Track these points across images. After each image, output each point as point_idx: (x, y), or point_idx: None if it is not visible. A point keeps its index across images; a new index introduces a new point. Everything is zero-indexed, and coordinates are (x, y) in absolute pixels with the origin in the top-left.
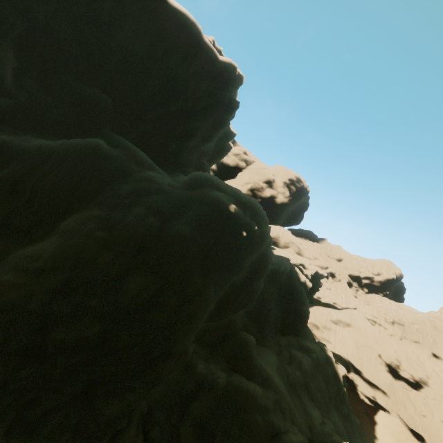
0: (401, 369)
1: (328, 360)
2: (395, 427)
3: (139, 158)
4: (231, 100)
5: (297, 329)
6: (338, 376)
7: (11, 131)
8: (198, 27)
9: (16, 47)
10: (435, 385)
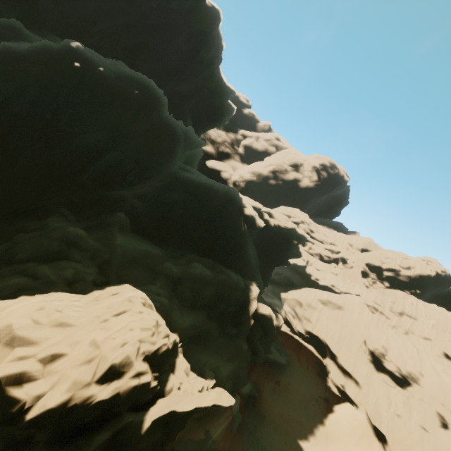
0: (387, 360)
1: (245, 290)
2: (355, 420)
3: None
4: (200, 32)
5: (224, 258)
6: (248, 306)
7: None
8: None
9: None
10: (427, 384)
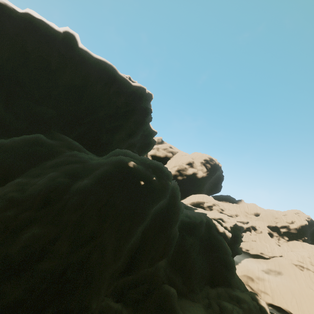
0: None
1: (262, 311)
2: None
3: (72, 145)
4: (145, 108)
5: (225, 279)
6: None
7: None
8: (113, 67)
9: None
10: None
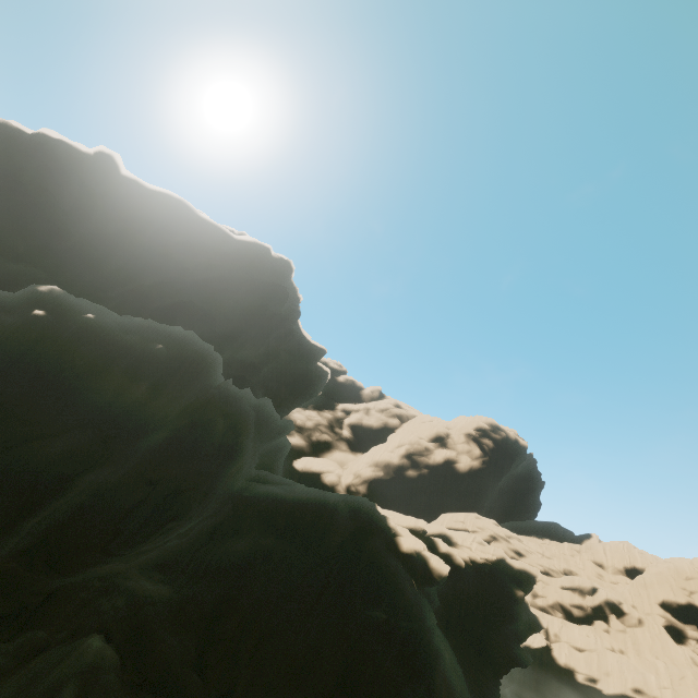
0: None
1: None
2: None
3: None
4: (267, 283)
5: None
6: None
7: None
8: (186, 203)
9: None
10: None
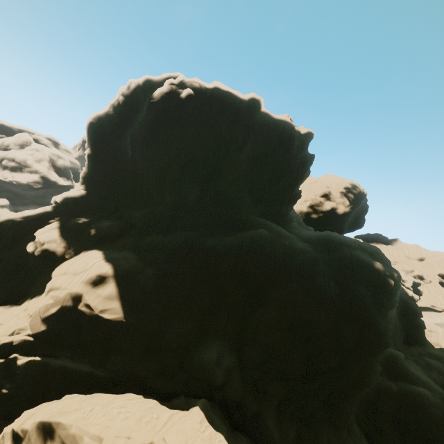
0: None
1: None
2: None
3: (281, 232)
4: (310, 157)
5: (419, 339)
6: None
7: (205, 235)
8: (292, 124)
9: (203, 184)
10: None
